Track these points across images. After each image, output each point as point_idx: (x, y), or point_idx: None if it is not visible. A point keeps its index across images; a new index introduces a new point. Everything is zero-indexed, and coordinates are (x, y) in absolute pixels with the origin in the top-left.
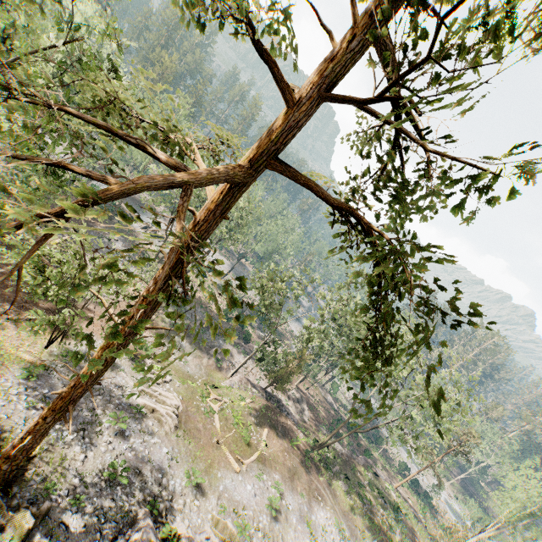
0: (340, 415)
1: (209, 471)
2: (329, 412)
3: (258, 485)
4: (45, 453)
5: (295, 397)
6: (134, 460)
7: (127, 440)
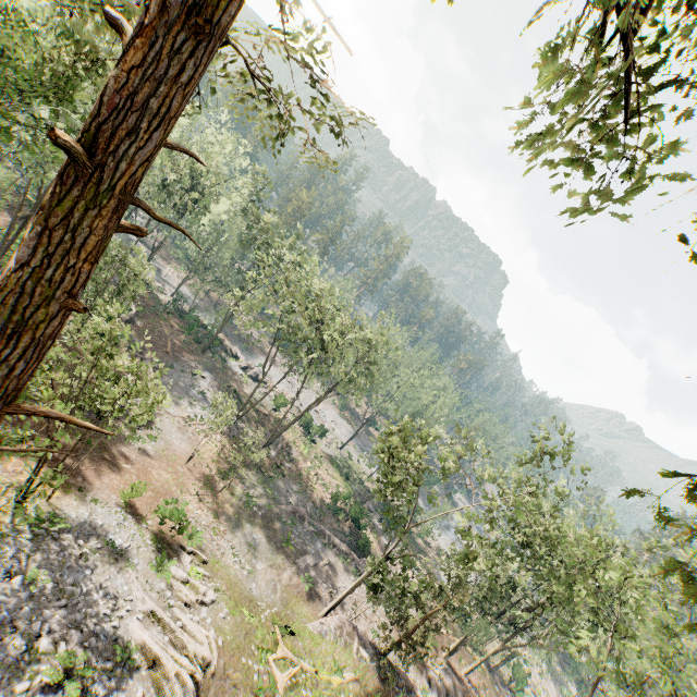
0: None
1: None
2: None
3: None
4: None
5: (441, 684)
6: None
7: None
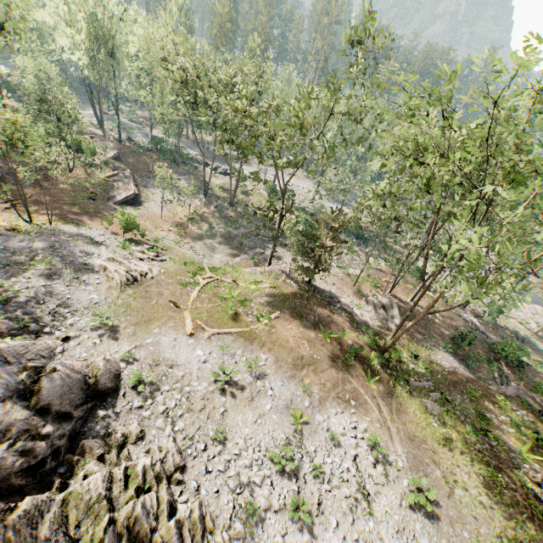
0: (485, 336)
1: (143, 324)
2: (456, 328)
3: (220, 356)
4: None
5: (378, 302)
6: (45, 294)
7: (51, 281)
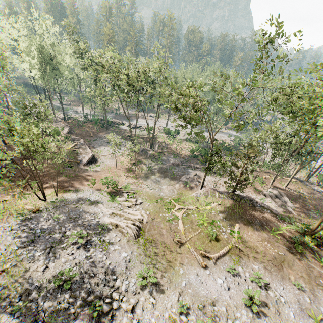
0: None
1: (169, 268)
2: (319, 199)
3: (232, 278)
4: (12, 268)
5: (271, 194)
6: (91, 266)
7: (88, 251)
